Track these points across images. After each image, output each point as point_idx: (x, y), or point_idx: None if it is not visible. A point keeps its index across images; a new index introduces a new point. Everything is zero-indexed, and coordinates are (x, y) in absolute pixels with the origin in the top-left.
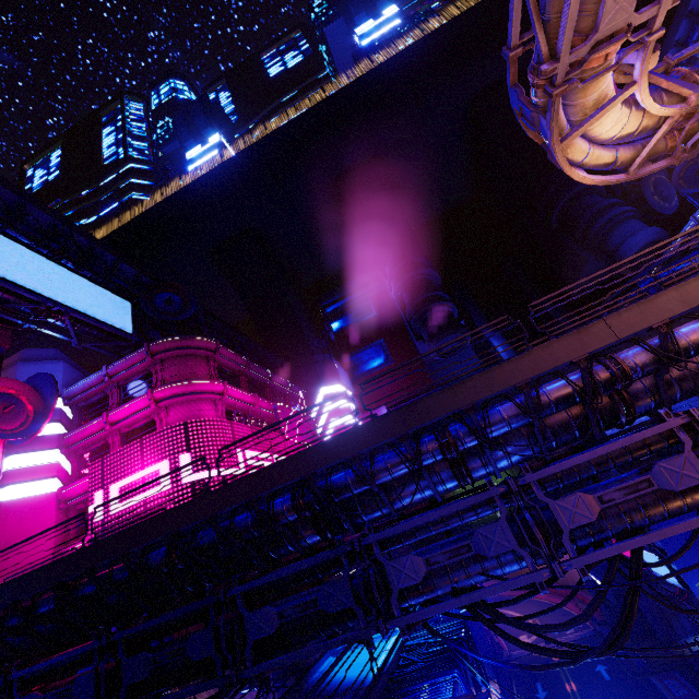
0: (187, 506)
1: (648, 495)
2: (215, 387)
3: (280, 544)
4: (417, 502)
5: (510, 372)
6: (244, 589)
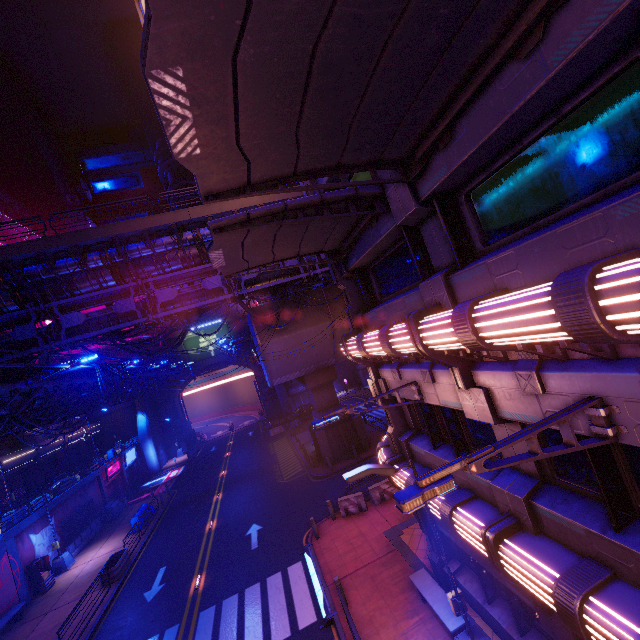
0: None
1: (201, 292)
2: None
3: None
4: (90, 291)
5: (139, 224)
6: None
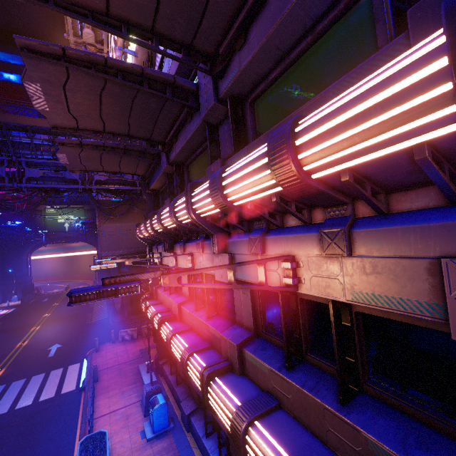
0: None
1: (62, 179)
2: None
3: None
4: None
5: (25, 120)
6: None
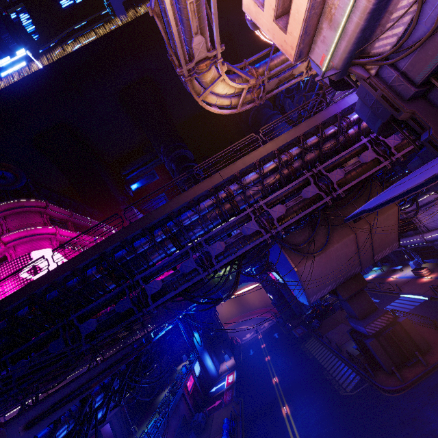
0: (37, 280)
1: (242, 238)
2: (49, 230)
3: (94, 291)
4: (159, 260)
5: (186, 196)
6: (77, 315)
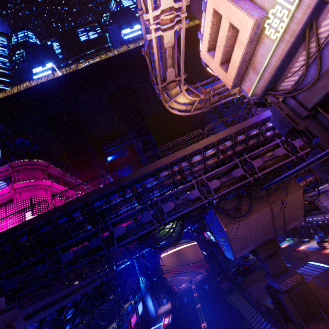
0: (38, 216)
1: (187, 201)
2: (47, 183)
3: (76, 230)
4: (126, 211)
5: (150, 167)
6: (60, 246)
